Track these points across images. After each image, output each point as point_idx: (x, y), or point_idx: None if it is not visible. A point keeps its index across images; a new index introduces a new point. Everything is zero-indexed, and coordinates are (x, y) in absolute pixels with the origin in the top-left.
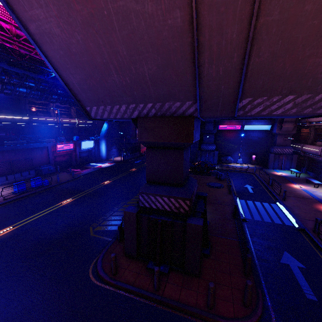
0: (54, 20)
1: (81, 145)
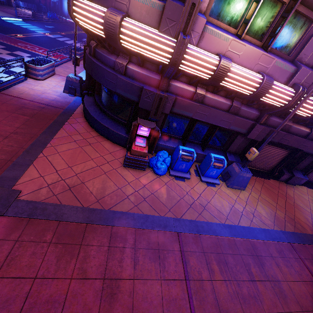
0: None
1: None
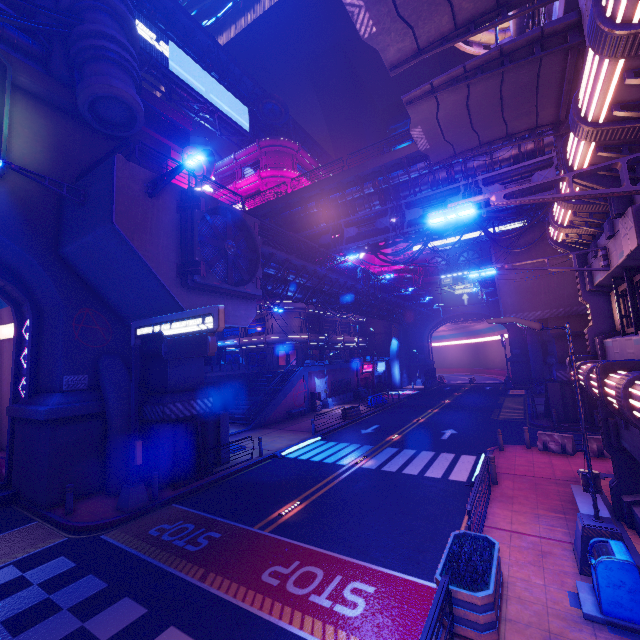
0: (519, 278)
1: (377, 367)
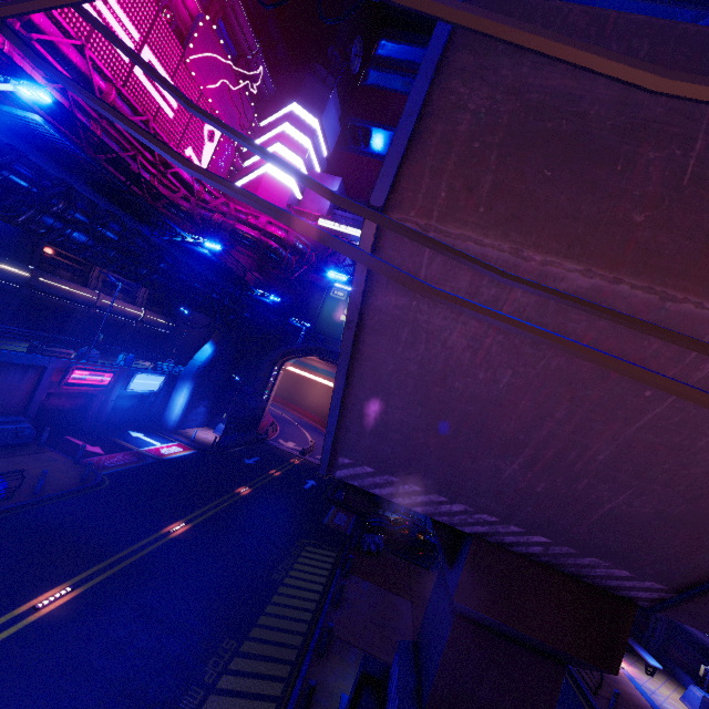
0: (475, 326)
1: (131, 381)
